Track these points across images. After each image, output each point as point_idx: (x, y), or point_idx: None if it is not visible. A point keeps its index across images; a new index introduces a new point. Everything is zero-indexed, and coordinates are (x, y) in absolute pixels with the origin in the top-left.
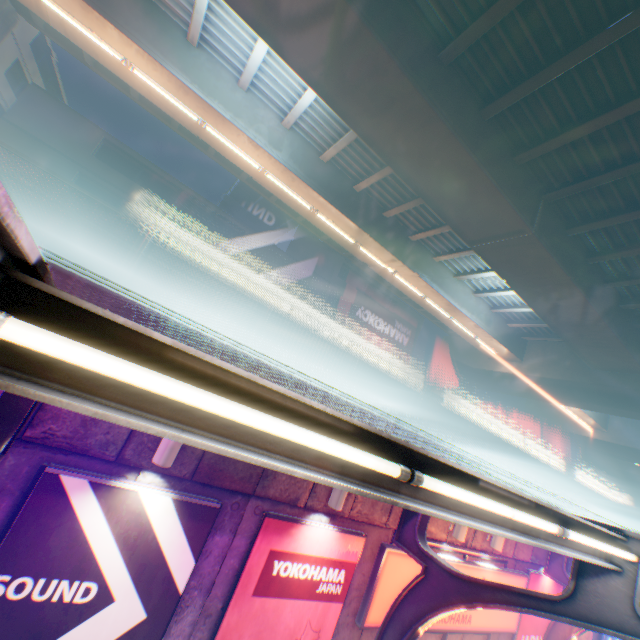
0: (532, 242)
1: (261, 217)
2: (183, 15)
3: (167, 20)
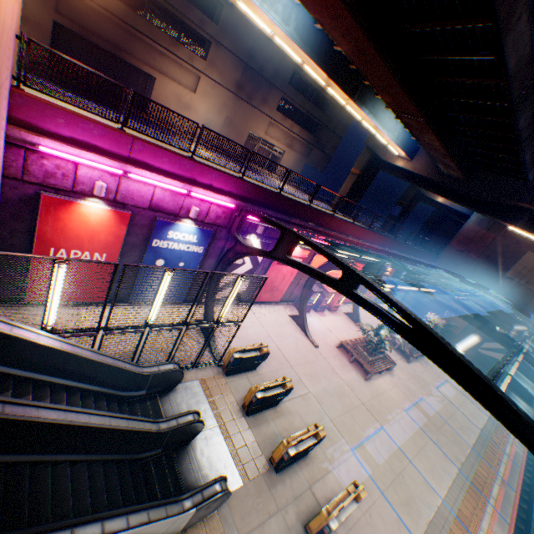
0: (423, 123)
1: None
2: None
3: None
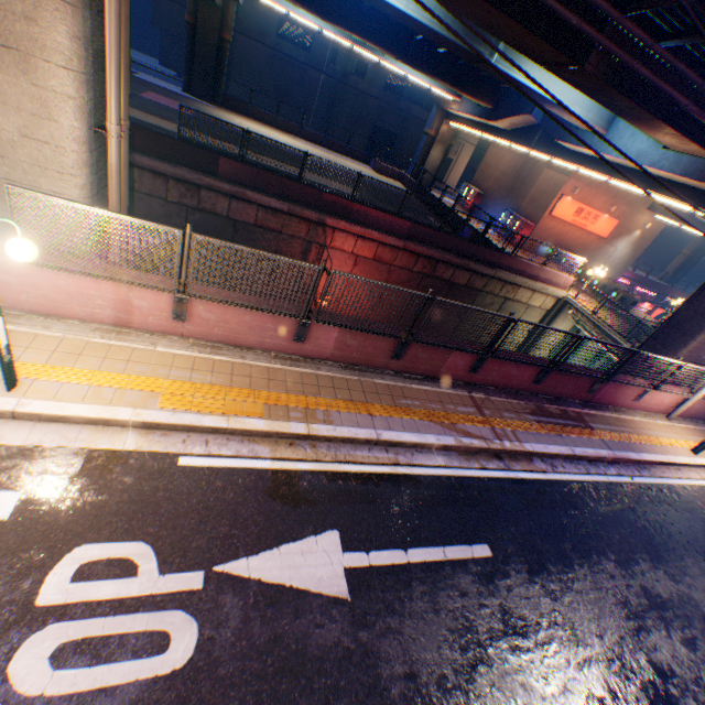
0: None
1: None
2: None
3: None
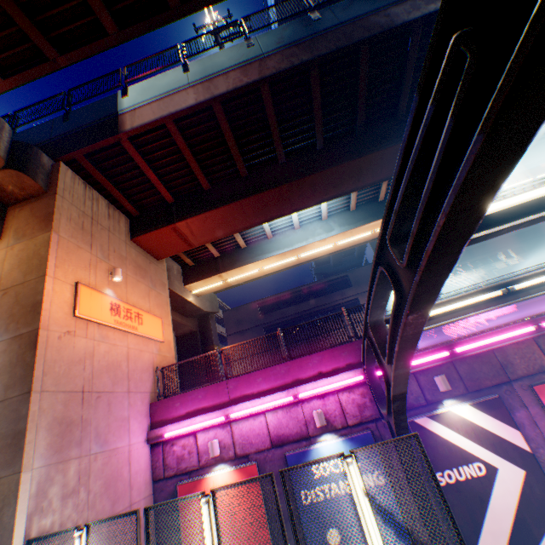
0: None
1: (341, 258)
2: (261, 234)
3: (258, 242)
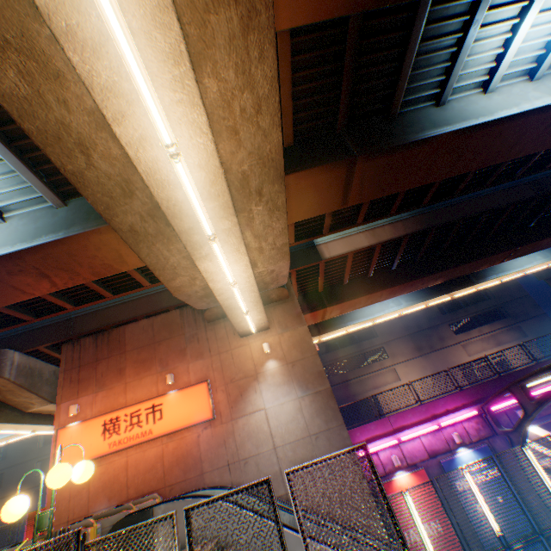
0: (522, 246)
1: None
2: None
3: None
